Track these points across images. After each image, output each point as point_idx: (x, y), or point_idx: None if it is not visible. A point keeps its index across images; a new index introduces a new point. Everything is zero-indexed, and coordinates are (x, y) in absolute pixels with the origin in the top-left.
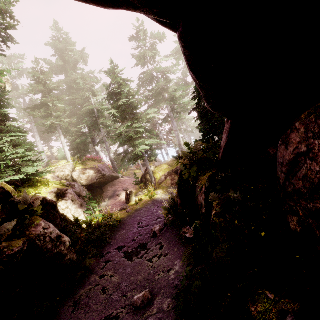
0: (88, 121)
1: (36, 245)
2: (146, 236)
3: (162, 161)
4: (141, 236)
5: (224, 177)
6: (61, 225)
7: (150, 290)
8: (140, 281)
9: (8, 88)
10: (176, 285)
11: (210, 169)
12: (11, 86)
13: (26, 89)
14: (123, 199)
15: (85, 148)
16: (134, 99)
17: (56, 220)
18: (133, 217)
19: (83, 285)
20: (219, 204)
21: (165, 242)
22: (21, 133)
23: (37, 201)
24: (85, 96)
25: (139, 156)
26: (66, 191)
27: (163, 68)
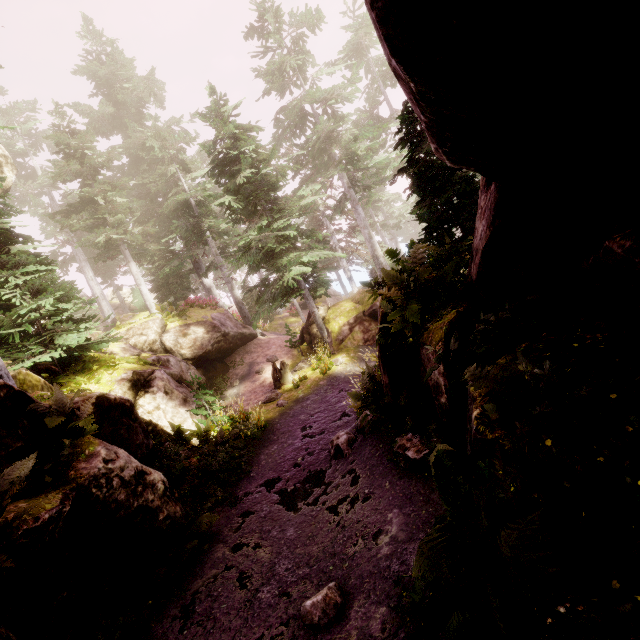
0: (181, 226)
1: (92, 498)
2: (322, 456)
3: (340, 294)
4: (310, 456)
5: (495, 323)
6: (147, 445)
7: (339, 581)
8: (316, 559)
9: (9, 175)
10: (395, 574)
11: (451, 304)
12: (15, 169)
13: (50, 174)
14: (268, 379)
15: (182, 283)
16: (268, 168)
17: (135, 436)
18: (291, 415)
19: (200, 569)
20: (491, 395)
21: (363, 469)
22: (44, 265)
23: (86, 405)
24: (167, 174)
25: (292, 288)
26: (151, 375)
27: (325, 91)
